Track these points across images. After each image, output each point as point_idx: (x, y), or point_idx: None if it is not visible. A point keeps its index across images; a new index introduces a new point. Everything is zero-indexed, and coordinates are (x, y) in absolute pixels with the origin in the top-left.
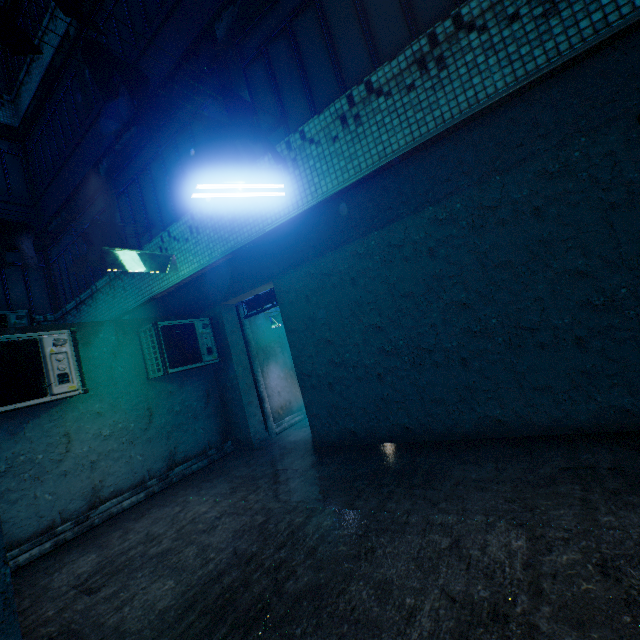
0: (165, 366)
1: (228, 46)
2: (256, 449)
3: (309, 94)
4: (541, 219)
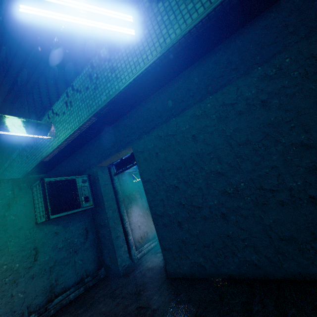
0: (47, 213)
1: None
2: (122, 275)
3: None
4: None
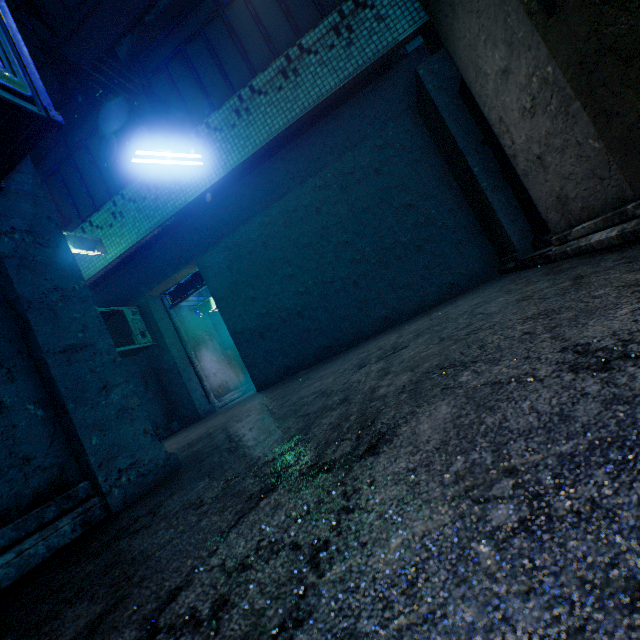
0: None
1: (131, 64)
2: (203, 418)
3: (208, 97)
4: (380, 176)
